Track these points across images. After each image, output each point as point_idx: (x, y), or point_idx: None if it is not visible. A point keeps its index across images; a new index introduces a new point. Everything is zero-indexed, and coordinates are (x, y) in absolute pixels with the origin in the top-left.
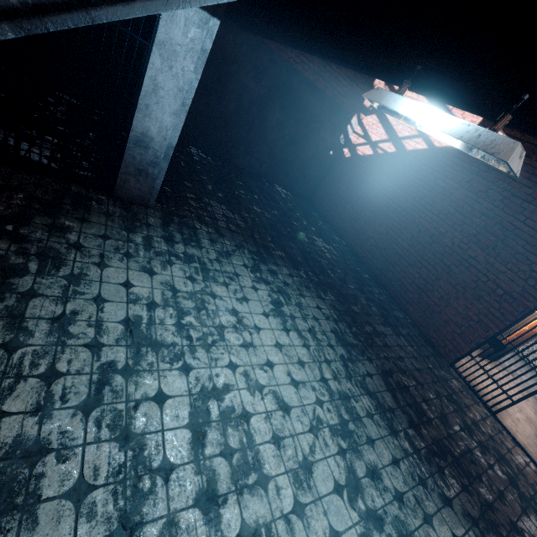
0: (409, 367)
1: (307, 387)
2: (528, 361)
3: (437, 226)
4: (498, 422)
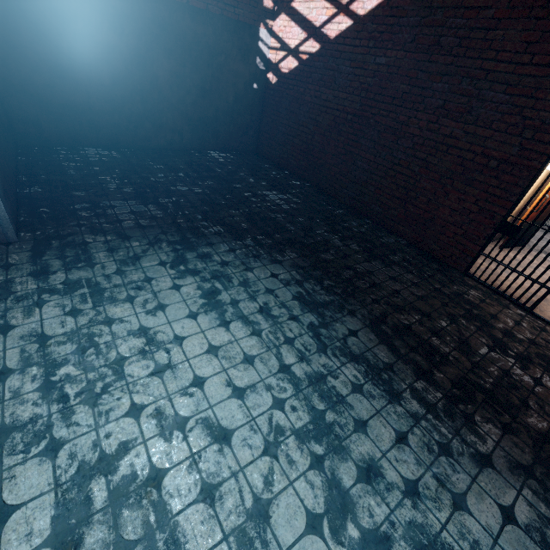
0: (408, 299)
1: (258, 389)
2: None
3: (396, 117)
4: (538, 318)
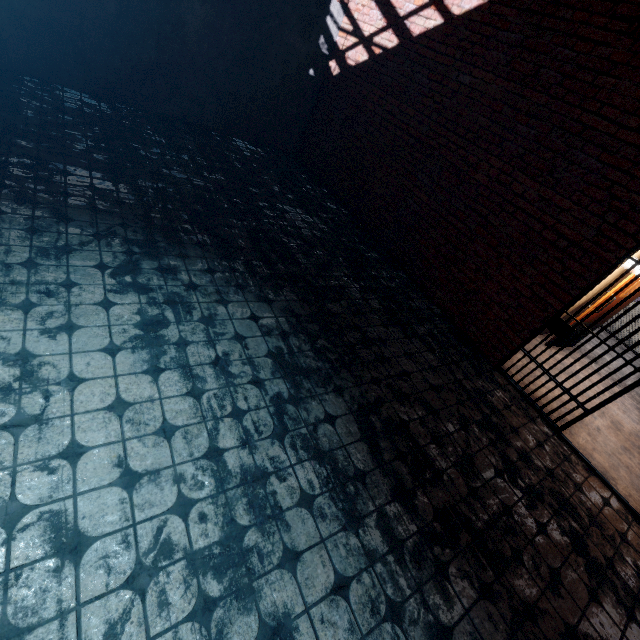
0: (417, 386)
1: (162, 479)
2: (624, 333)
3: (465, 156)
4: (565, 443)
